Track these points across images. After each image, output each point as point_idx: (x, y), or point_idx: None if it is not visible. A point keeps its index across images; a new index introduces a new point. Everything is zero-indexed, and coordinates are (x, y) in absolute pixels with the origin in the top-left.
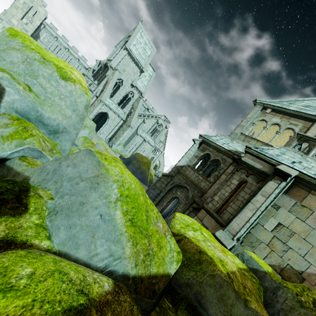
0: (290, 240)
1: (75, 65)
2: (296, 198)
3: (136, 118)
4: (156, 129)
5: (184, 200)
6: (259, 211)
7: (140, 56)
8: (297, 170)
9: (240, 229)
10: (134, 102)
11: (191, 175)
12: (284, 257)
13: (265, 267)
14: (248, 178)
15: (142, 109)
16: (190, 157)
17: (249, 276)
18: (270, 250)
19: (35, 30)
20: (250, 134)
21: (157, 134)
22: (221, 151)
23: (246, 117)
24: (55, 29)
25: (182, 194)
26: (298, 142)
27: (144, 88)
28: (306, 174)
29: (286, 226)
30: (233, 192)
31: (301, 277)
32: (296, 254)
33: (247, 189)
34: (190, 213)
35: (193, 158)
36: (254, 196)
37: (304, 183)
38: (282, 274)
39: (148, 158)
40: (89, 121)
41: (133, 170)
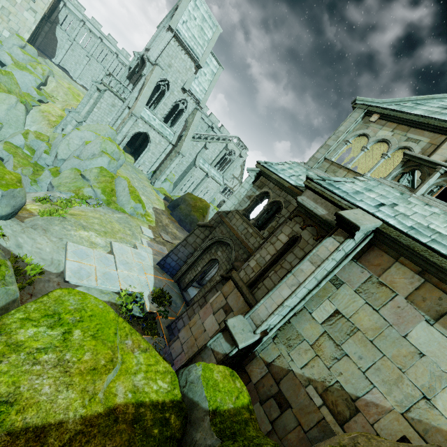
0: (348, 341)
1: (113, 64)
2: (373, 269)
3: (190, 141)
4: (227, 158)
5: (225, 264)
6: (303, 289)
7: (194, 41)
8: (380, 219)
9: (267, 316)
10: (188, 117)
11: (238, 226)
12: (333, 369)
13: (218, 401)
14: (303, 233)
15: (204, 128)
16: (241, 197)
17: (153, 420)
18: (314, 355)
19: (52, 12)
20: (345, 160)
21: (227, 165)
22: (285, 188)
23: (335, 131)
24: (81, 9)
25: (223, 255)
26: (404, 169)
27: (204, 93)
28: (393, 226)
29: (347, 317)
30: (277, 254)
31: (354, 407)
32: (352, 366)
33: (299, 251)
34: (218, 284)
35: (244, 199)
36: (299, 262)
37: (390, 243)
38: (325, 396)
39: (215, 201)
40: (109, 145)
41: (180, 217)
